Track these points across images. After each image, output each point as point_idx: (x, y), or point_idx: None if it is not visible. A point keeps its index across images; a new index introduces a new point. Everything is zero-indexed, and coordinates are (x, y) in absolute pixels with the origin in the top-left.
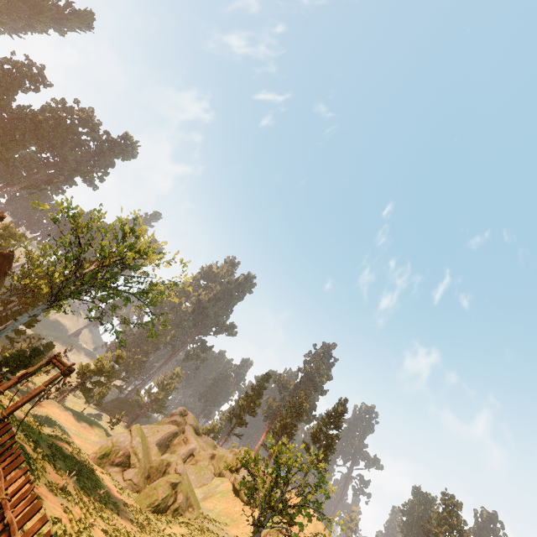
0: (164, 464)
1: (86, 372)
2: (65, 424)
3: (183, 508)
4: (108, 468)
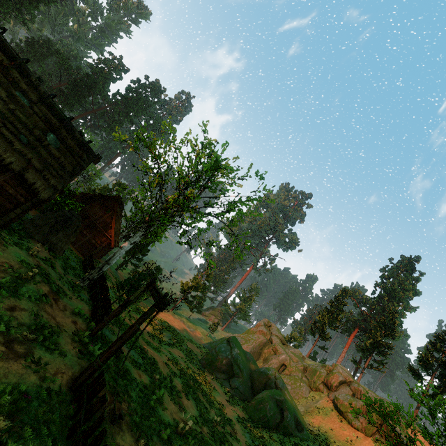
0: (264, 376)
1: (186, 288)
2: (179, 330)
3: (291, 426)
4: (216, 374)
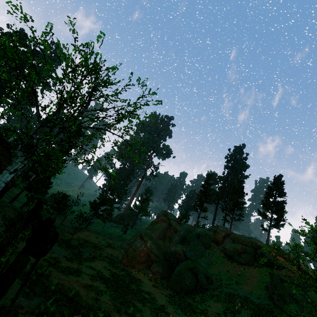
0: (175, 253)
1: (95, 206)
2: (96, 242)
3: (205, 283)
4: (138, 266)
